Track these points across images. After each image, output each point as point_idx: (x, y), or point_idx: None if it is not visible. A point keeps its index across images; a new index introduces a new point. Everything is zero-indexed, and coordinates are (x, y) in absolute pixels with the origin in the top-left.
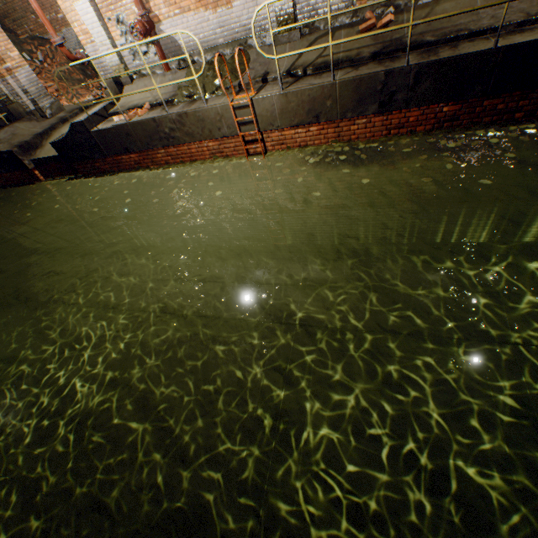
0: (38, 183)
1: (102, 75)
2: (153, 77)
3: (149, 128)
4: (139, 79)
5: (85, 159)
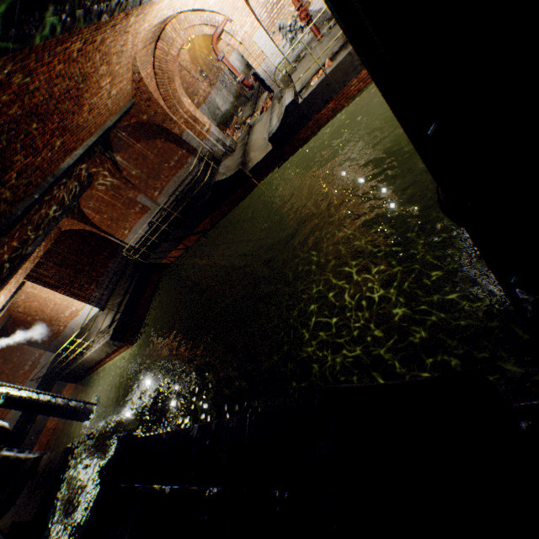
0: (255, 188)
1: (270, 84)
2: (311, 52)
3: (344, 66)
4: (300, 63)
5: (292, 136)
